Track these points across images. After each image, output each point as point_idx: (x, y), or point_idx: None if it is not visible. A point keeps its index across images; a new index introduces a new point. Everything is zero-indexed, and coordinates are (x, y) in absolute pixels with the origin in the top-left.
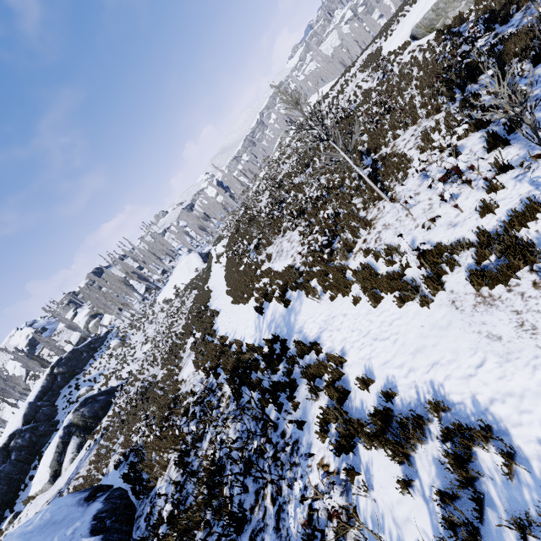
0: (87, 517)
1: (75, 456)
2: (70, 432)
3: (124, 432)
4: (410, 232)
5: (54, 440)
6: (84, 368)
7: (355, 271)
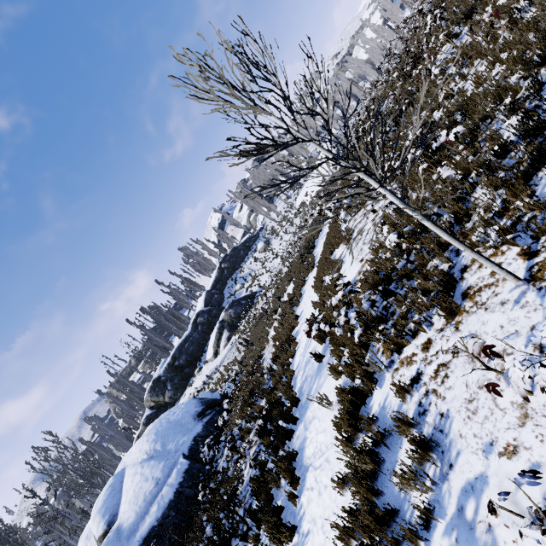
0: (190, 436)
1: (226, 344)
2: (223, 326)
3: (244, 349)
4: (486, 447)
5: (214, 330)
6: (241, 264)
7: (368, 421)
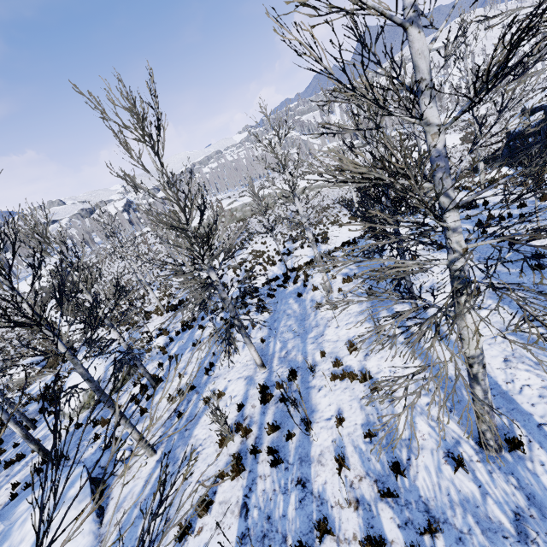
0: None
1: None
2: None
3: None
4: None
5: None
6: None
7: None
